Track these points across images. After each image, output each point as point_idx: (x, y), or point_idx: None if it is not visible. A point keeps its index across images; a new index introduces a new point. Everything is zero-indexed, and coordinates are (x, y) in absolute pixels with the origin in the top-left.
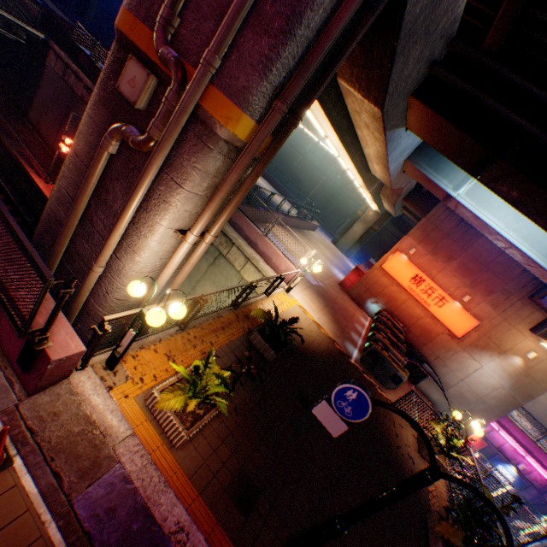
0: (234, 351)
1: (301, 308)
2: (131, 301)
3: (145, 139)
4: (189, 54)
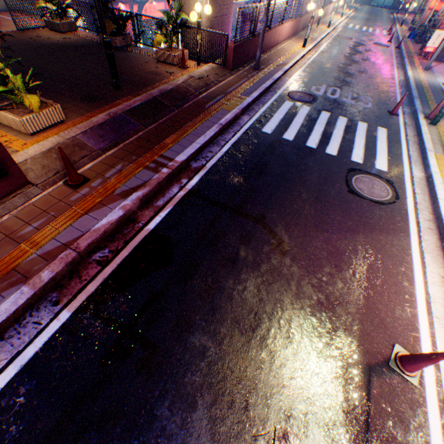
0: None
1: None
2: None
3: None
4: None
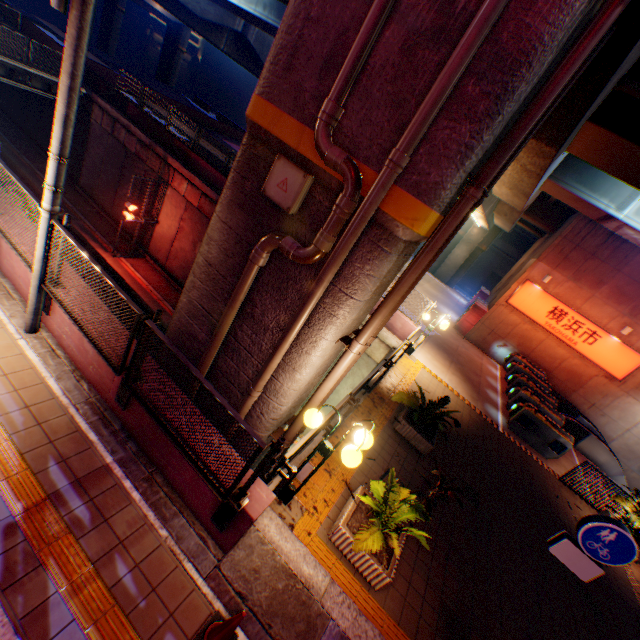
0: (385, 448)
1: (428, 372)
2: (283, 416)
3: (311, 253)
4: (356, 148)
